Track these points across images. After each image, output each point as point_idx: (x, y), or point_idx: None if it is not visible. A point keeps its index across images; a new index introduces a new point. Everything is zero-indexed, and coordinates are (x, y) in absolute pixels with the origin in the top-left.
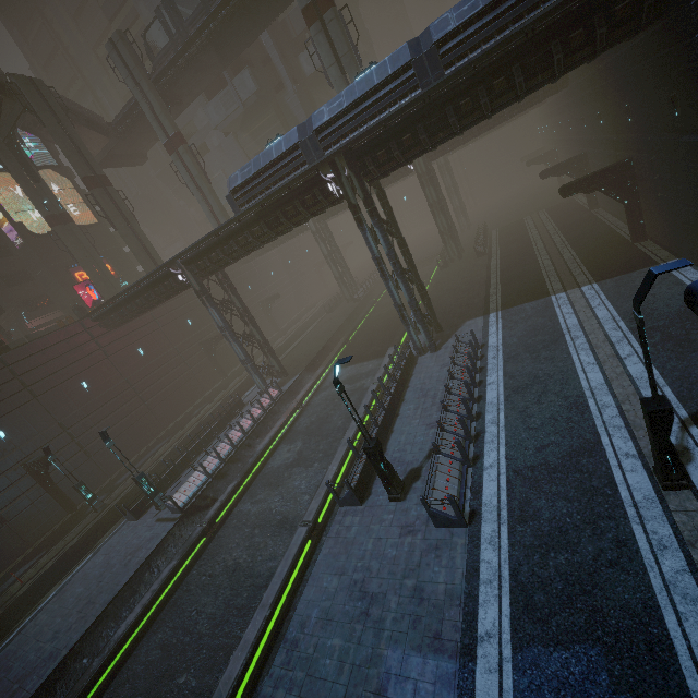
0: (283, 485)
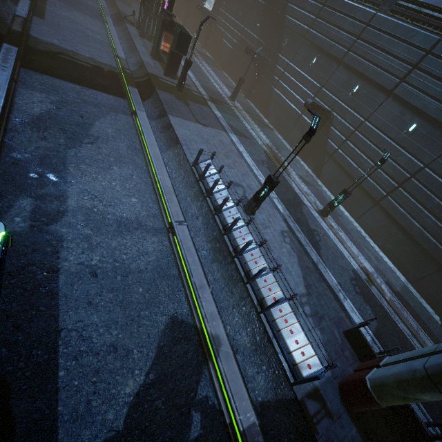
0: None
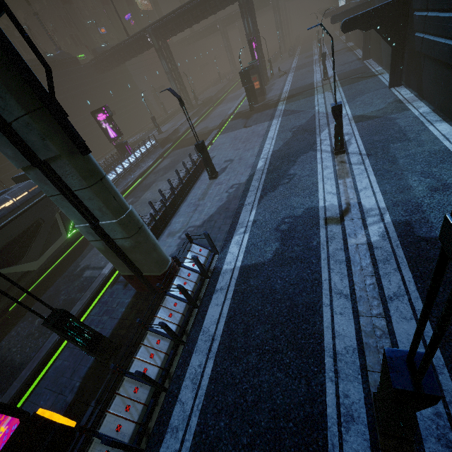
0: None
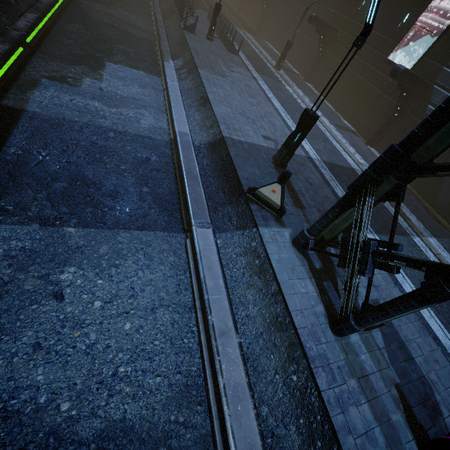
0: (114, 9)
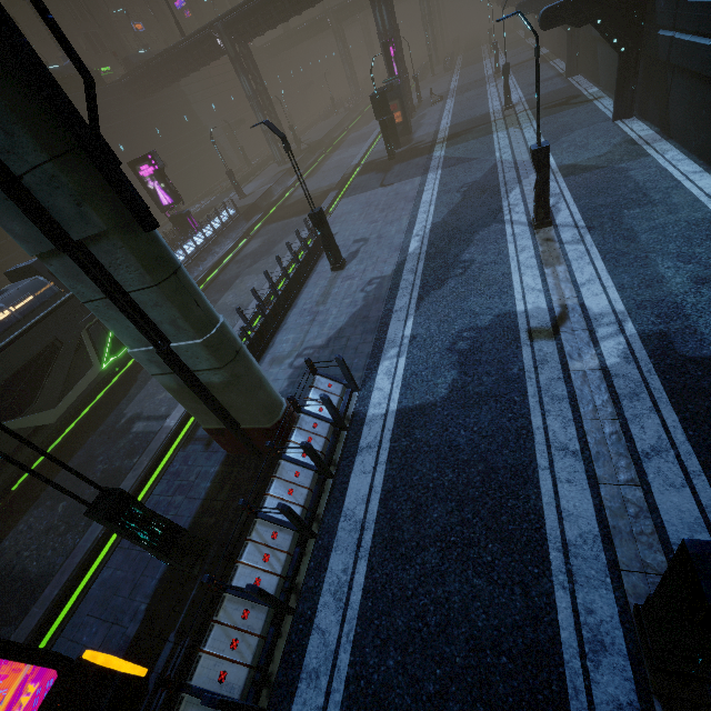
0: None
